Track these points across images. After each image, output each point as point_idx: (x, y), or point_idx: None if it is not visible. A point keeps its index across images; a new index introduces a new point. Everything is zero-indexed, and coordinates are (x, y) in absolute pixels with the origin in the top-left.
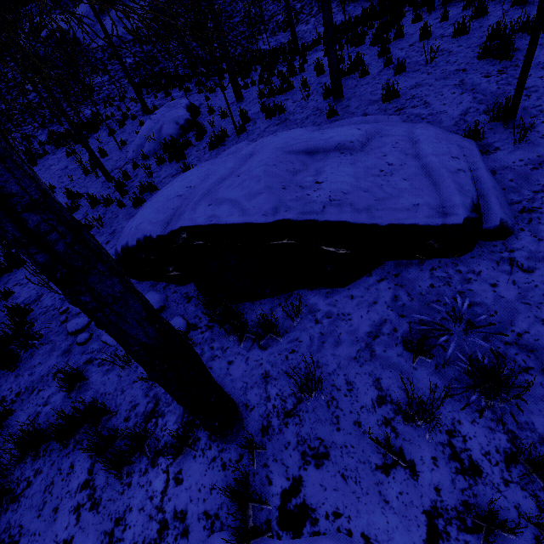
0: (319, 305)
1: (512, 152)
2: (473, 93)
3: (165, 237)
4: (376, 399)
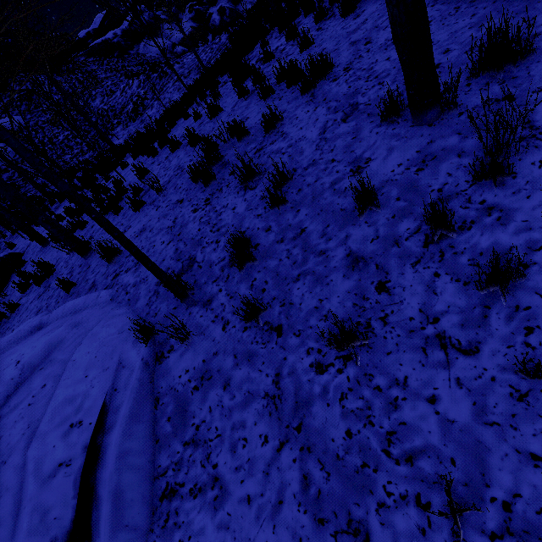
0: None
1: (183, 354)
2: (177, 240)
3: None
4: None
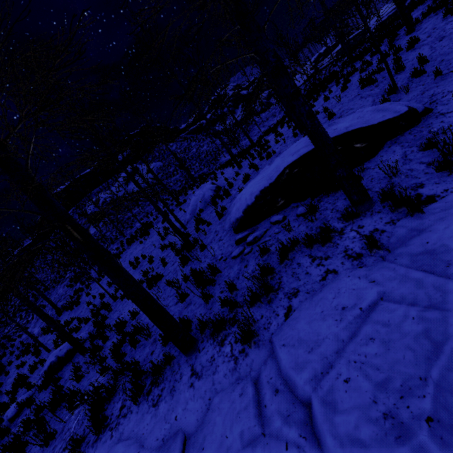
0: (368, 166)
1: (407, 96)
2: (370, 96)
3: (273, 183)
4: (426, 166)
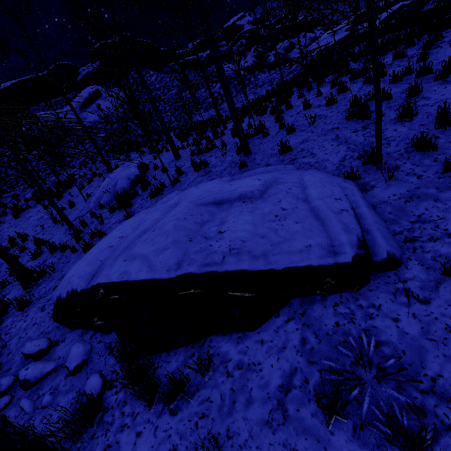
0: (230, 353)
1: (386, 188)
2: (346, 144)
3: (88, 291)
4: None
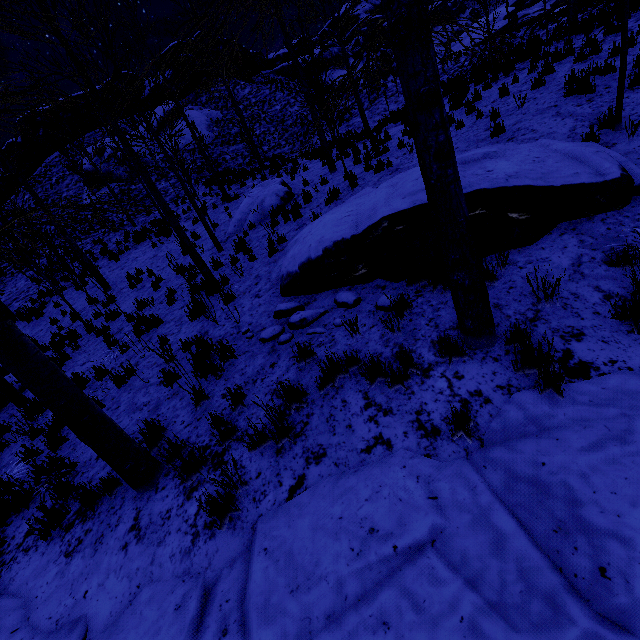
0: (516, 259)
1: (629, 143)
2: (572, 117)
3: (358, 236)
4: (602, 298)
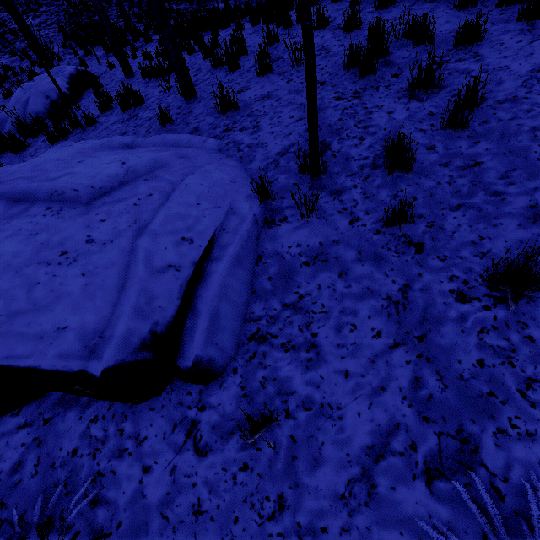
0: None
1: (297, 229)
2: None
3: None
4: None
